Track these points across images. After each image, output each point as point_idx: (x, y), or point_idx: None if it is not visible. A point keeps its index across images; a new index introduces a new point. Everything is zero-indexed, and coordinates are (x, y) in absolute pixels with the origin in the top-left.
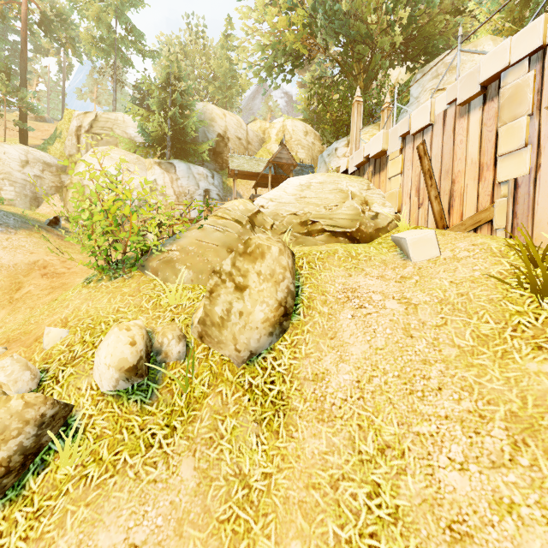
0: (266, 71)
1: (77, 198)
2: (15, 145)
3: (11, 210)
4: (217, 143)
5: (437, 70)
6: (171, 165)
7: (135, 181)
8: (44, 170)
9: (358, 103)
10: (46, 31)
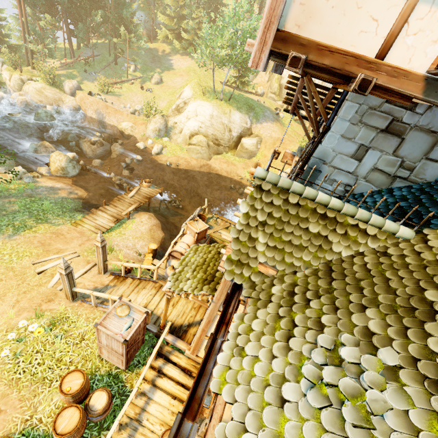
0: None
1: (276, 83)
2: None
3: (266, 105)
4: None
5: None
6: None
7: None
8: None
9: None
10: None
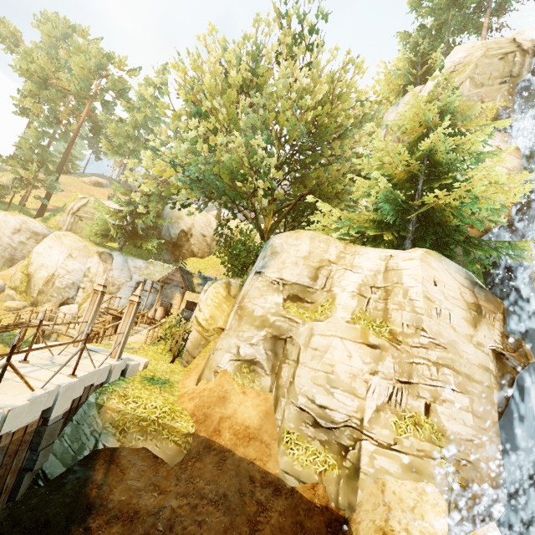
0: (161, 205)
1: (22, 271)
2: (19, 215)
3: None
4: (180, 237)
5: (266, 249)
6: (111, 256)
7: (72, 266)
8: (31, 238)
9: (95, 291)
10: (95, 134)
